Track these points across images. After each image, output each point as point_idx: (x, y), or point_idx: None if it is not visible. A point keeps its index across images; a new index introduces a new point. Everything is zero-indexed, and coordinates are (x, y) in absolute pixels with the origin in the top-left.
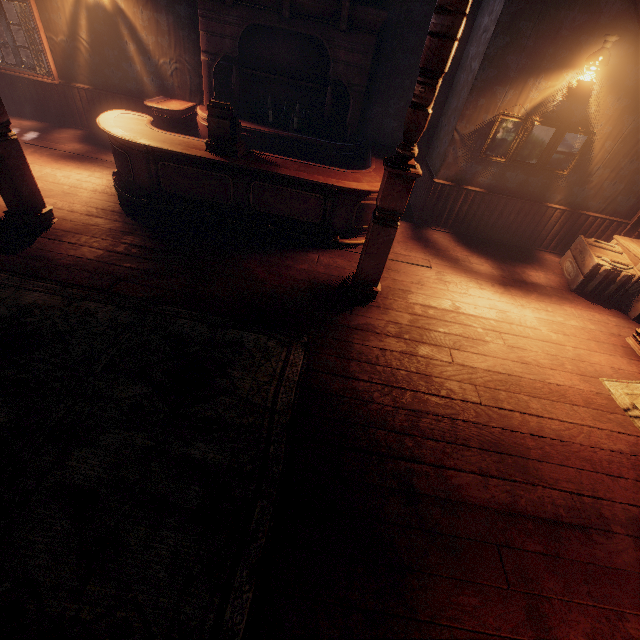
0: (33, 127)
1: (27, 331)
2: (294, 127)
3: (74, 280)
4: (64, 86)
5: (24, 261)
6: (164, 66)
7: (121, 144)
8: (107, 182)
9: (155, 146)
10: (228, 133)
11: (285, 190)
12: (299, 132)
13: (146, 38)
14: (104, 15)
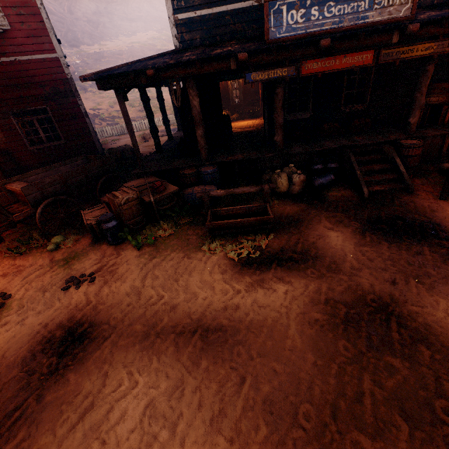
0: None
1: None
2: None
3: None
4: None
5: None
6: None
7: None
8: None
9: None
10: None
11: None
12: None
13: None
14: None
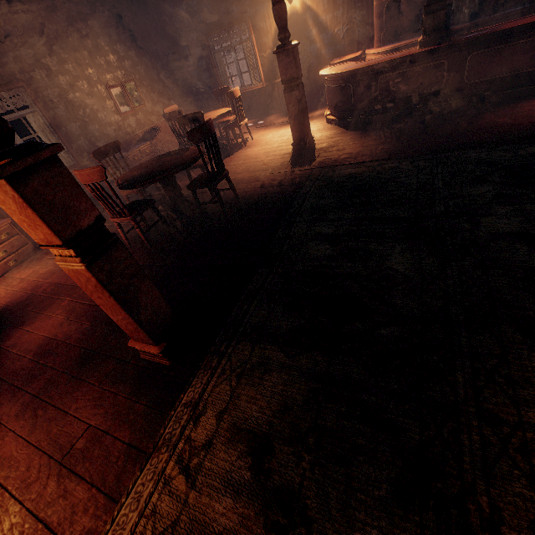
0: (252, 122)
1: (364, 183)
2: (464, 20)
3: (362, 160)
4: (268, 86)
5: (320, 162)
6: (337, 33)
7: (345, 79)
8: (321, 124)
9: (380, 62)
10: (442, 22)
11: (507, 47)
12: (471, 21)
13: (325, 18)
14: (296, 19)
